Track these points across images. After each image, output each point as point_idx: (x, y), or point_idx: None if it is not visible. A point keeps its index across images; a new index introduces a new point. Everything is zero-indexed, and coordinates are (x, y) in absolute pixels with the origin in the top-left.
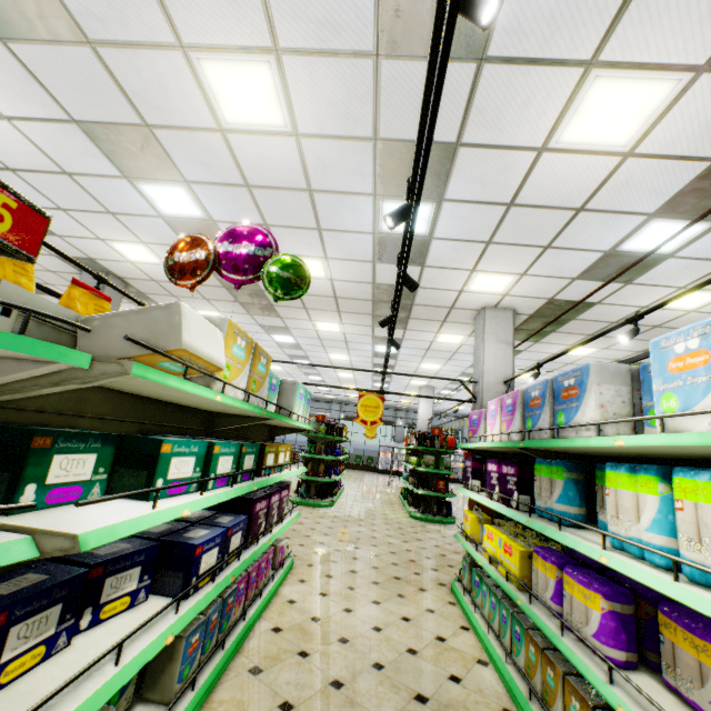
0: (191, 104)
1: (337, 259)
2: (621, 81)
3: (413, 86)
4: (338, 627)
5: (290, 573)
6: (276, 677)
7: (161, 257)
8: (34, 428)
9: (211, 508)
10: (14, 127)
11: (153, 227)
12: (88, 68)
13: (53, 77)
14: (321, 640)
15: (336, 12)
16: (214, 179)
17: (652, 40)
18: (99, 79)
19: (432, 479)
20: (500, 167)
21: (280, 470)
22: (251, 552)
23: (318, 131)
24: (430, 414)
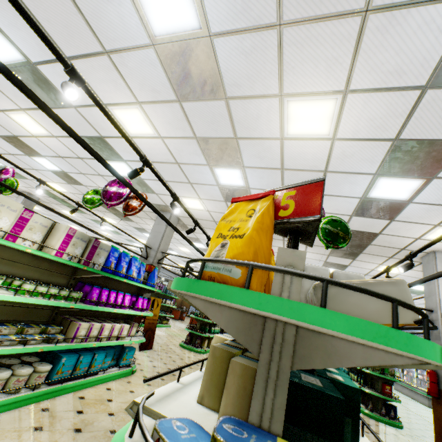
0: (269, 125)
1: None
2: None
3: None
4: None
5: None
6: None
7: (206, 206)
8: (322, 388)
9: None
10: (163, 141)
11: (210, 190)
12: (218, 111)
13: (197, 116)
14: None
15: (404, 65)
16: (262, 165)
17: None
18: (221, 116)
19: (377, 381)
20: None
21: None
22: None
23: (351, 136)
24: None
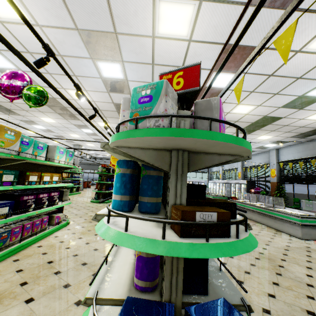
0: None
1: (91, 91)
2: (171, 4)
3: (81, 1)
4: (70, 244)
5: (65, 227)
6: (24, 262)
7: None
8: None
9: (1, 199)
10: None
11: None
12: None
13: None
14: (57, 248)
15: None
16: None
17: None
18: None
19: None
20: (140, 45)
21: (44, 183)
22: (18, 216)
23: (48, 24)
24: None
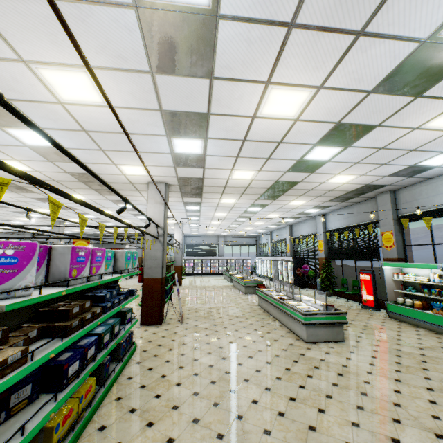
0: None
1: (24, 160)
2: (54, 71)
3: None
4: None
5: None
6: None
7: None
8: None
9: None
10: None
11: None
12: None
13: None
14: None
15: None
16: None
17: (41, 51)
18: None
19: None
20: (50, 111)
21: None
22: None
23: None
24: (181, 240)
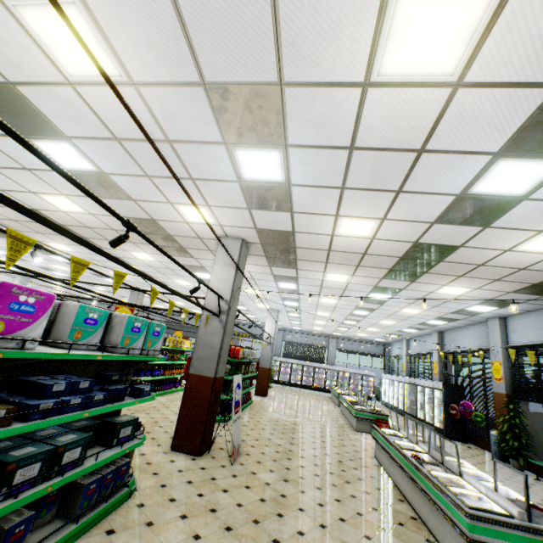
0: None
1: (72, 195)
2: (37, 9)
3: None
4: None
5: None
6: None
7: None
8: None
9: None
10: None
11: None
12: None
13: None
14: None
15: None
16: None
17: None
18: None
19: None
20: (65, 103)
21: None
22: None
23: None
24: (273, 332)
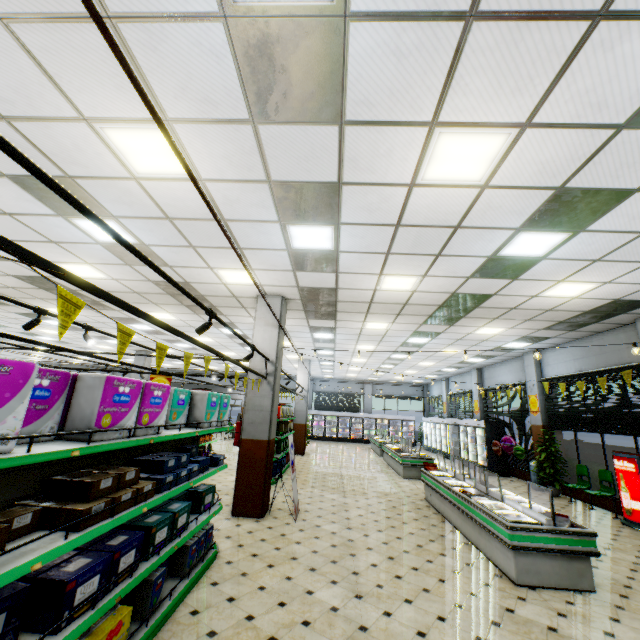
0: None
1: (98, 263)
2: (124, 130)
3: None
4: None
5: None
6: None
7: None
8: None
9: None
10: None
11: None
12: None
13: None
14: None
15: None
16: None
17: (105, 103)
18: None
19: None
20: (123, 192)
21: None
22: None
23: None
24: (306, 384)
